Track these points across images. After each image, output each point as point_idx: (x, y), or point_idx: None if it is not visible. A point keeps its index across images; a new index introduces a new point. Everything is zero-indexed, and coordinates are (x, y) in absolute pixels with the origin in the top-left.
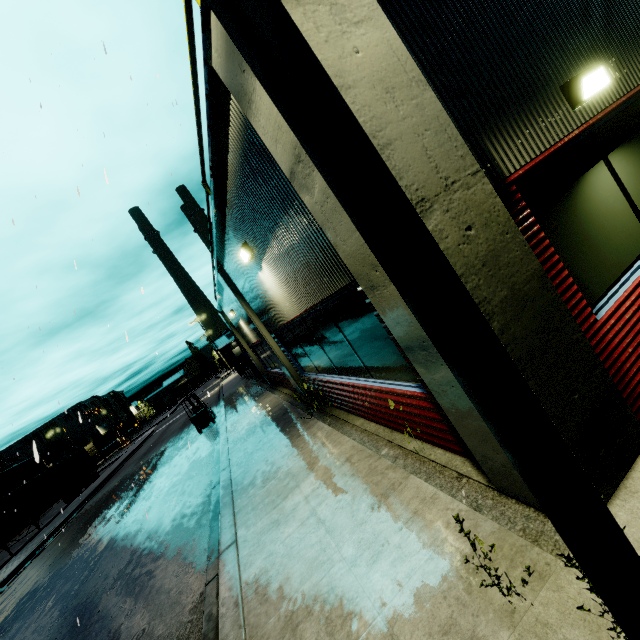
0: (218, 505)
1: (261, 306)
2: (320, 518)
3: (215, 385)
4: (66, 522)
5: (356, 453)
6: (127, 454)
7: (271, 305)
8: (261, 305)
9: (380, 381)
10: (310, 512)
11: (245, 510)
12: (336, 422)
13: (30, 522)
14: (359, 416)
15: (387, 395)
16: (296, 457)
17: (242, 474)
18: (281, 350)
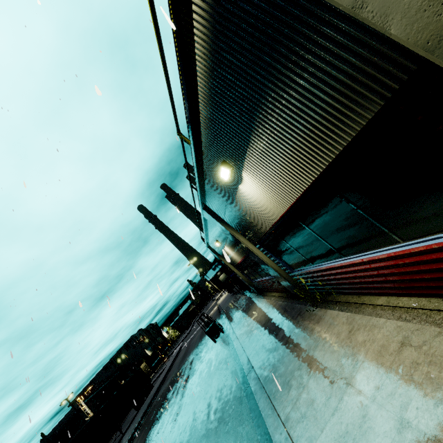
0: (257, 410)
1: (244, 222)
2: (423, 432)
3: (213, 305)
4: (138, 428)
5: (411, 334)
6: (168, 367)
7: (254, 215)
8: (244, 221)
9: (423, 239)
10: (396, 421)
11: (293, 418)
12: (348, 307)
13: (116, 429)
14: (376, 295)
15: (442, 253)
16: (324, 350)
17: (270, 375)
18: (267, 257)
